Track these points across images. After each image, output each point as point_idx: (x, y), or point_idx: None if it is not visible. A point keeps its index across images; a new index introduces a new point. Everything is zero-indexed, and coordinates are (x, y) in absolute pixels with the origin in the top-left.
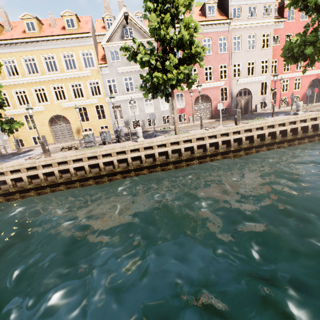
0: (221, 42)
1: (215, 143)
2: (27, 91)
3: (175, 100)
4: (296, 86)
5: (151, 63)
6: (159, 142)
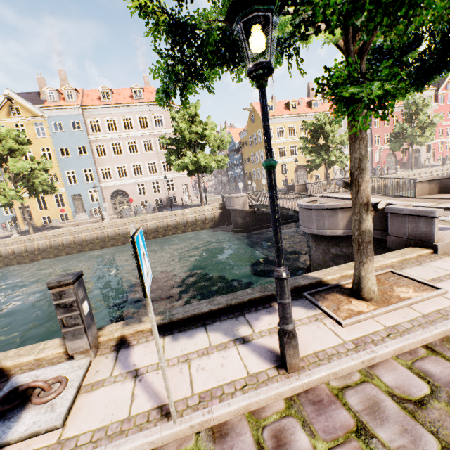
0: (403, 118)
1: (435, 175)
2: (286, 148)
3: (374, 156)
4: (446, 148)
5: (414, 133)
6: (412, 173)
